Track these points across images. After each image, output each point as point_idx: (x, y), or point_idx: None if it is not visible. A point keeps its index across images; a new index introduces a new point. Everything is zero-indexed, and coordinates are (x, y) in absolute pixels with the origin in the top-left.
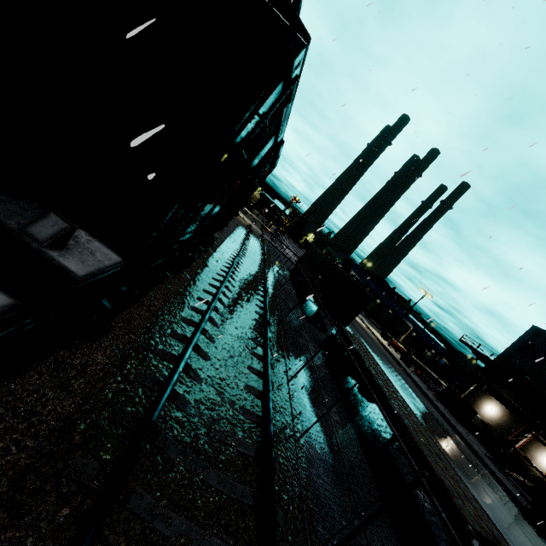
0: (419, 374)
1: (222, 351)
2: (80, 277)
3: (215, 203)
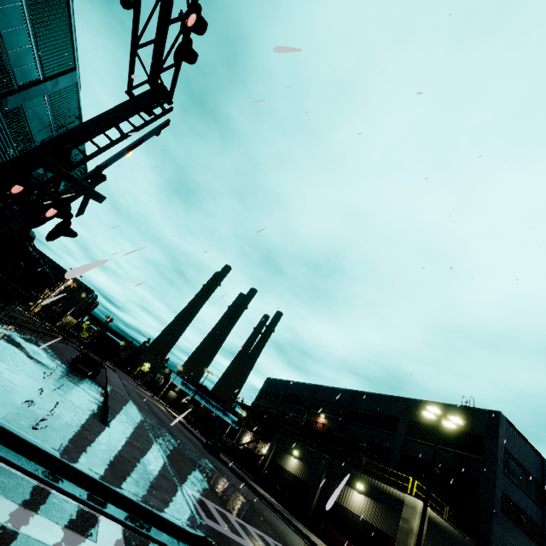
0: None
1: None
2: None
3: (6, 271)
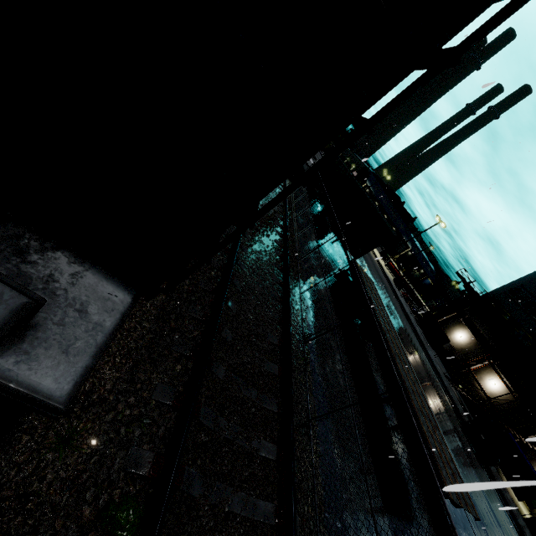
0: (406, 296)
1: (243, 321)
2: (63, 403)
3: None
